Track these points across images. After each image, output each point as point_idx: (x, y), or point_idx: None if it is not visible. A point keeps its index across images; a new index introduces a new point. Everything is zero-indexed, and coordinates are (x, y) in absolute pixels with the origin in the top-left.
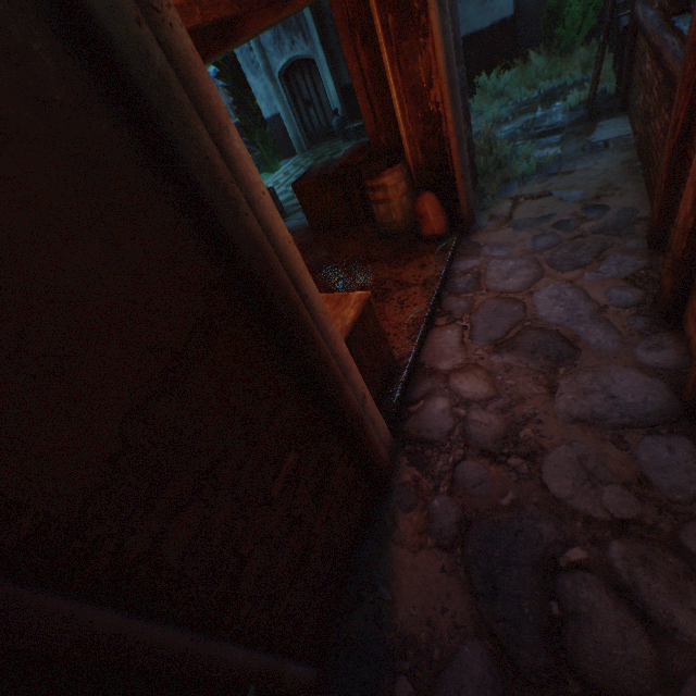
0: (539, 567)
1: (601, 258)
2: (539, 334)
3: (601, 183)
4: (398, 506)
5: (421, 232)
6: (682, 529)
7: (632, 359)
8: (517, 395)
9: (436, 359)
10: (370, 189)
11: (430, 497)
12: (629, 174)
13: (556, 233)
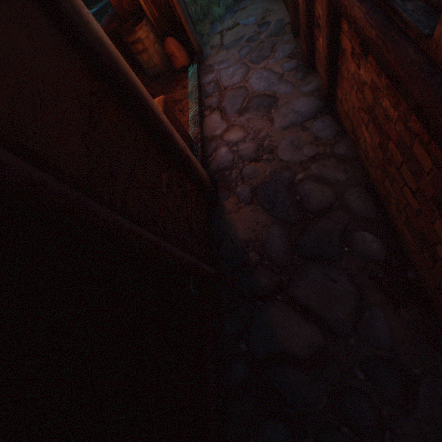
0: (288, 188)
1: (274, 51)
2: (258, 98)
3: (263, 9)
4: (222, 200)
5: (175, 67)
6: (333, 148)
7: (300, 93)
8: (257, 130)
9: (213, 131)
10: (132, 44)
11: (235, 190)
12: (275, 0)
13: (249, 45)
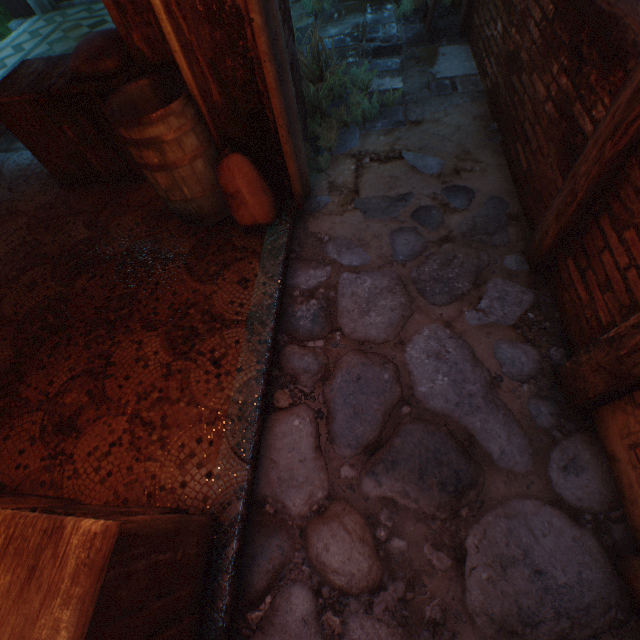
0: None
1: (479, 282)
2: (426, 433)
3: (458, 147)
4: None
5: (236, 218)
6: None
7: (547, 484)
8: (411, 568)
9: (283, 489)
10: (130, 143)
11: None
12: (487, 140)
13: (418, 228)
